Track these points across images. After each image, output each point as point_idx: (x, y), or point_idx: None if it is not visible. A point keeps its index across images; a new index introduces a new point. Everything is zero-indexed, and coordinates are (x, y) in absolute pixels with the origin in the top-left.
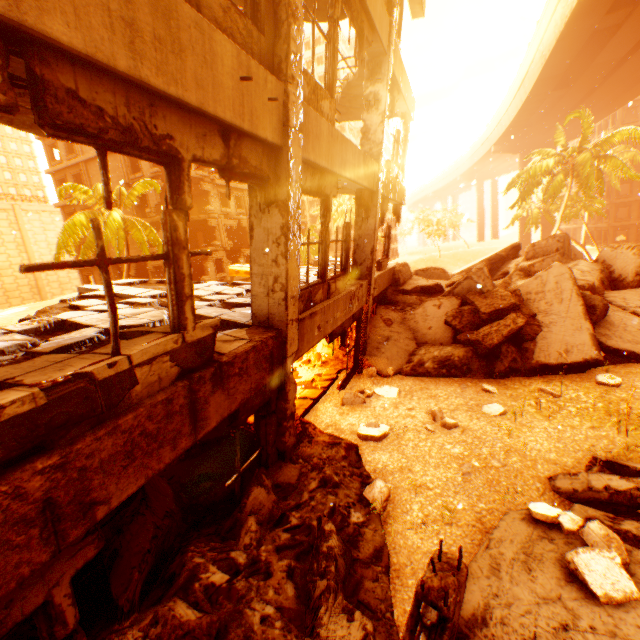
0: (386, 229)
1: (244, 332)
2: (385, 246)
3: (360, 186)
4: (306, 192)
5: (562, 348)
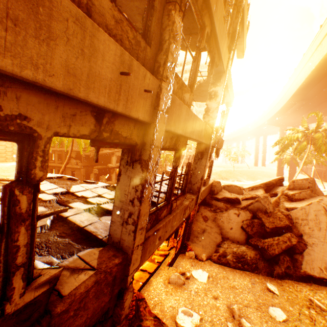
0: (210, 162)
1: (96, 254)
2: (208, 171)
3: (200, 142)
4: (165, 149)
5: (323, 265)
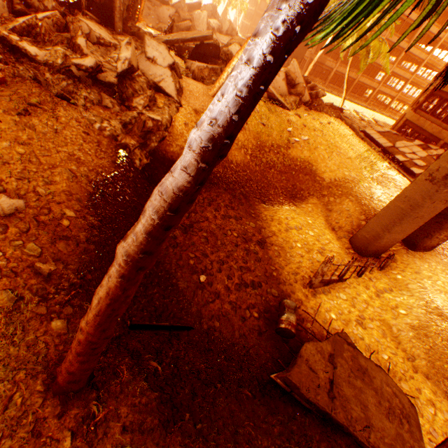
0: None
1: None
2: None
3: None
4: None
5: None
